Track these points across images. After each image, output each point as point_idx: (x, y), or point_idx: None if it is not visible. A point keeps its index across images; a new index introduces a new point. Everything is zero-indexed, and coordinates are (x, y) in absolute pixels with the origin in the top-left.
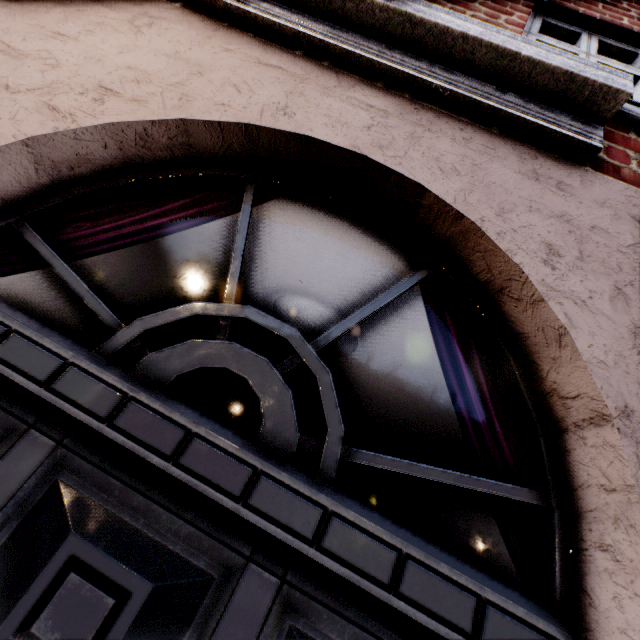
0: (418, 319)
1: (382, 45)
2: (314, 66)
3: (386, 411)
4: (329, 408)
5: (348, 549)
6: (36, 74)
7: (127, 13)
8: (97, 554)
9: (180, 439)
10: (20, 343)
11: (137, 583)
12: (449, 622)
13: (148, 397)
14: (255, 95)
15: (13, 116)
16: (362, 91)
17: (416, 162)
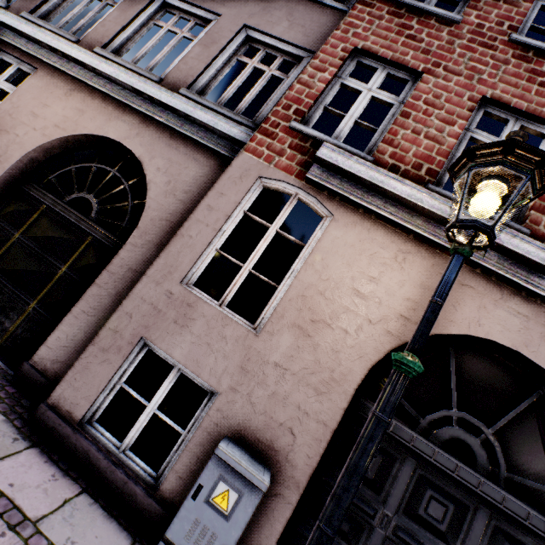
0: (531, 417)
1: (527, 270)
2: (487, 282)
3: (518, 458)
4: (500, 458)
5: (512, 507)
6: (375, 310)
7: (391, 251)
8: (437, 495)
9: (455, 466)
10: (397, 427)
11: (449, 504)
12: (544, 532)
13: (442, 451)
14: (463, 312)
15: (379, 339)
16: (514, 300)
17: (543, 355)
